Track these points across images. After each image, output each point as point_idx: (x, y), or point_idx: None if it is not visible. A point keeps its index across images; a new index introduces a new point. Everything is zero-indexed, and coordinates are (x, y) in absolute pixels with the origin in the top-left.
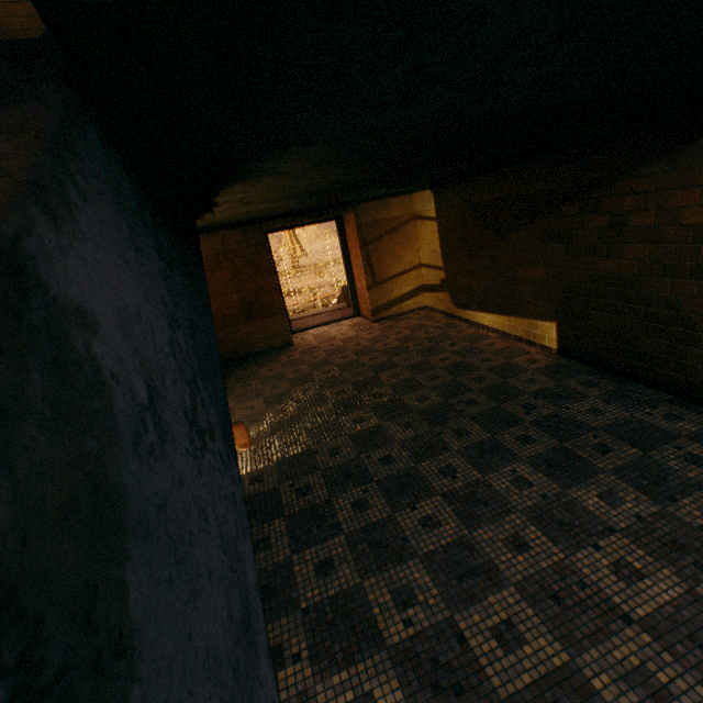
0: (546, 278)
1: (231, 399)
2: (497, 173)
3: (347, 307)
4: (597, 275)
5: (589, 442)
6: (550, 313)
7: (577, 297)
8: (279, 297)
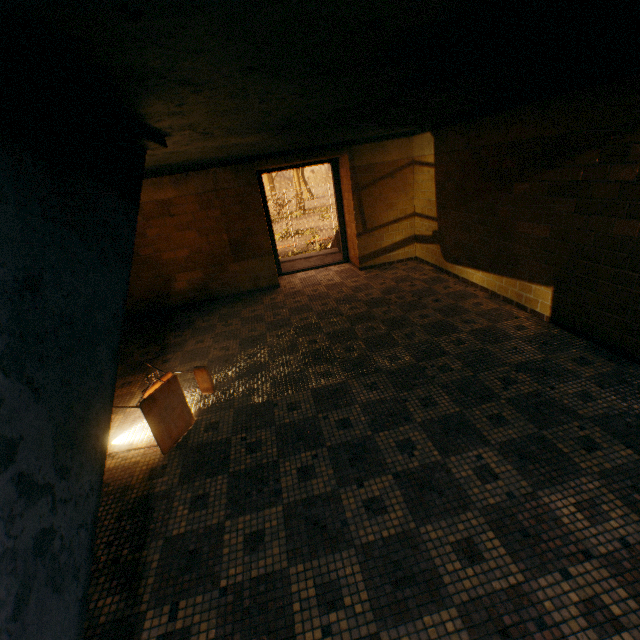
0: (548, 237)
1: (210, 337)
2: (506, 112)
3: (339, 252)
4: (611, 238)
5: (573, 433)
6: (548, 277)
7: (582, 261)
8: (268, 239)
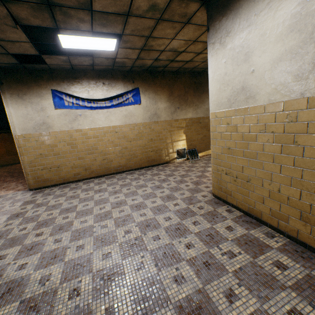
0: None
1: None
2: None
3: None
4: None
5: None
6: None
7: None
8: None
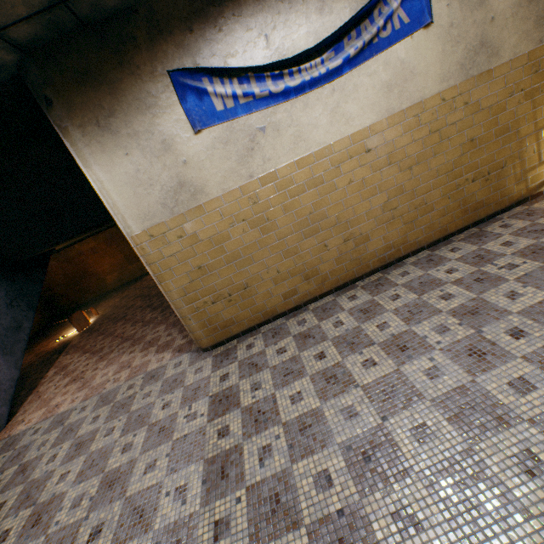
0: None
1: (114, 299)
2: None
3: None
4: None
5: None
6: None
7: None
8: None
